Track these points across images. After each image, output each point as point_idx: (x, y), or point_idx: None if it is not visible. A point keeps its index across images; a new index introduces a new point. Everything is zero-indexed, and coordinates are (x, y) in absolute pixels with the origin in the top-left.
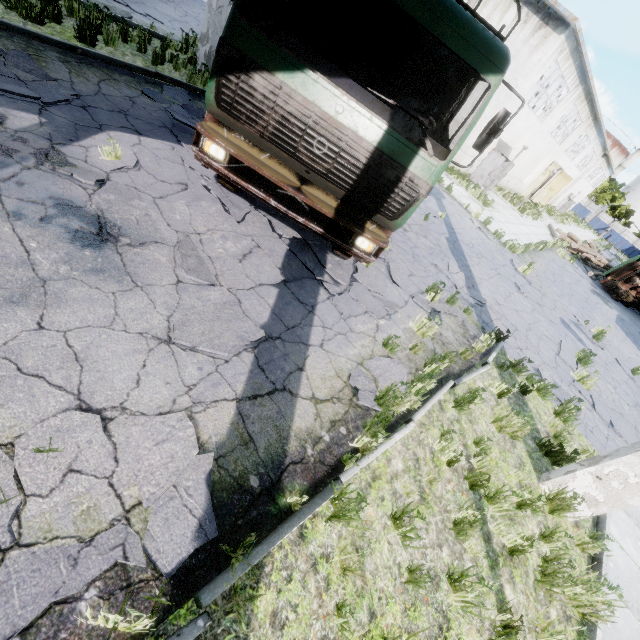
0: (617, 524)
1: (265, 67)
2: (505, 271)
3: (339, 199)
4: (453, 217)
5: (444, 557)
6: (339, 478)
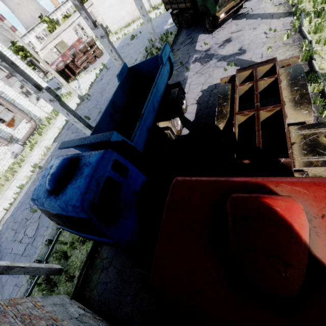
0: None
1: None
2: None
3: None
4: None
5: None
6: (295, 3)
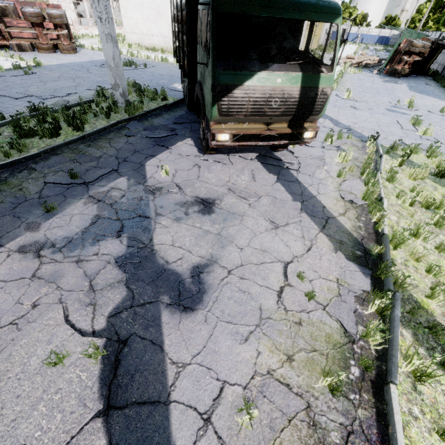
0: None
1: (238, 84)
2: (340, 103)
3: (287, 122)
4: None
5: (442, 238)
6: (384, 233)
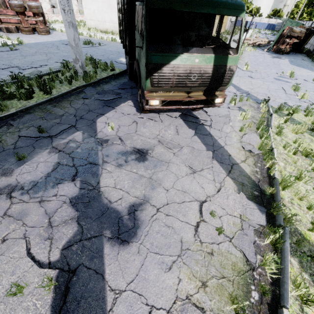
0: None
1: (165, 63)
2: (240, 74)
3: (203, 91)
4: None
5: None
6: (275, 177)
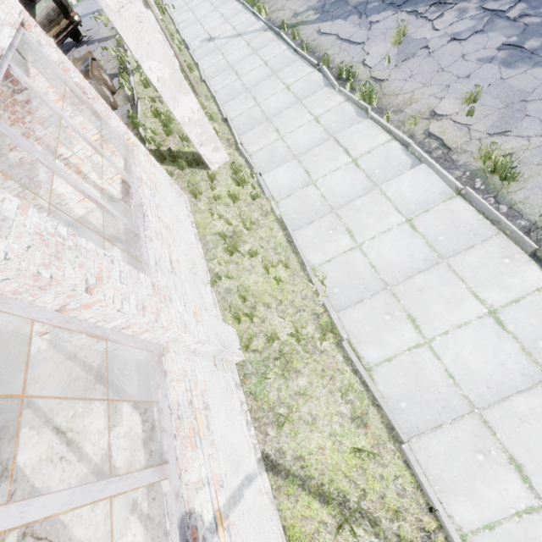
0: None
1: (35, 16)
2: None
3: (64, 18)
4: None
5: None
6: None
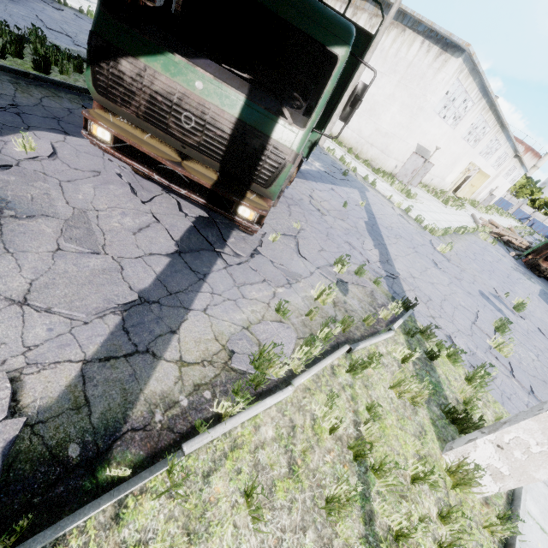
0: (538, 501)
1: (130, 53)
2: (423, 250)
3: (218, 172)
4: (375, 206)
5: (307, 543)
6: (181, 447)
